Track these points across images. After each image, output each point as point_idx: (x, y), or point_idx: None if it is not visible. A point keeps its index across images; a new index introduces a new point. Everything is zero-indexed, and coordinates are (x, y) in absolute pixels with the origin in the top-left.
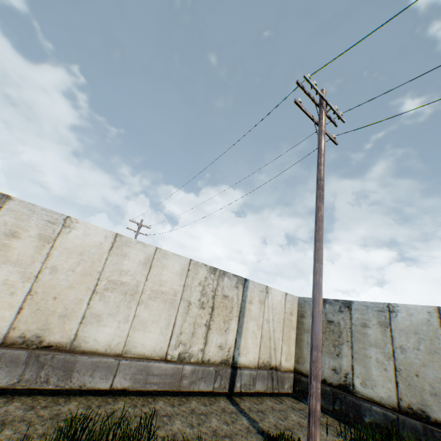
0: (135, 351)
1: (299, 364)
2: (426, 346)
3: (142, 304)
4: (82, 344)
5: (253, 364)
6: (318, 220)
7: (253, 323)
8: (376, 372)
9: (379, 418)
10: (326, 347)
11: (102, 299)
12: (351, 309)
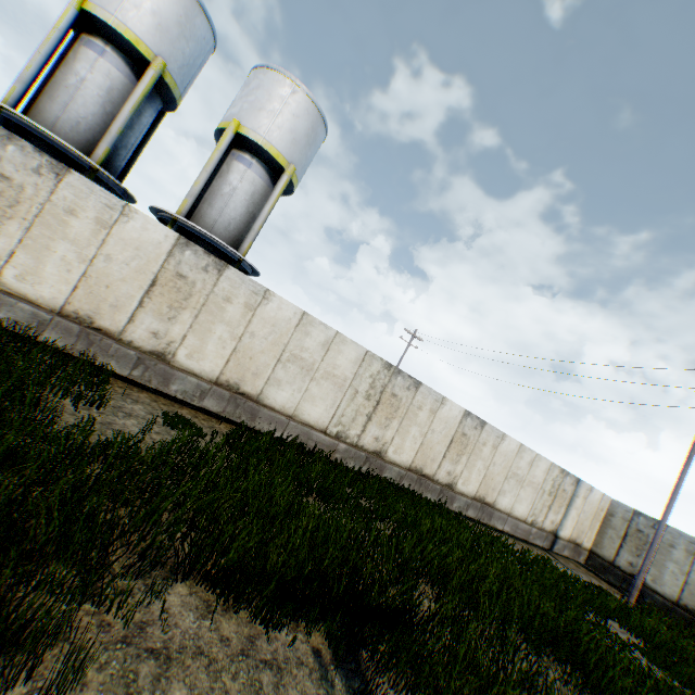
0: (514, 513)
1: (595, 547)
2: None
3: (522, 488)
4: (496, 505)
5: (565, 537)
6: (676, 487)
7: (574, 511)
8: (667, 578)
9: (657, 603)
10: (628, 546)
11: (507, 482)
12: (663, 530)
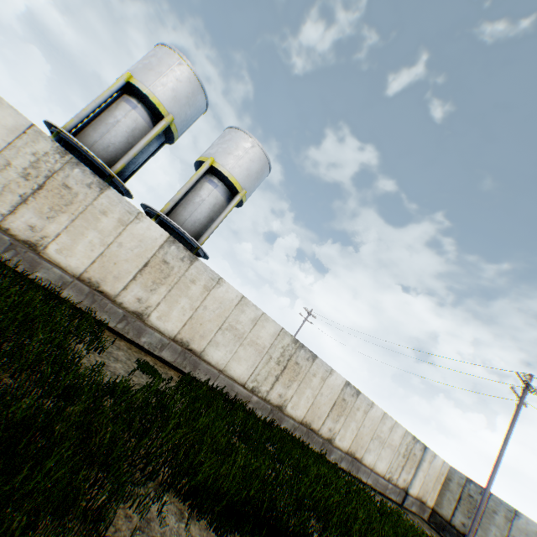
0: (376, 469)
1: (437, 506)
2: None
3: (384, 448)
4: (363, 460)
5: (414, 494)
6: (497, 461)
7: (421, 472)
8: None
9: None
10: (461, 508)
11: (373, 442)
12: (488, 497)
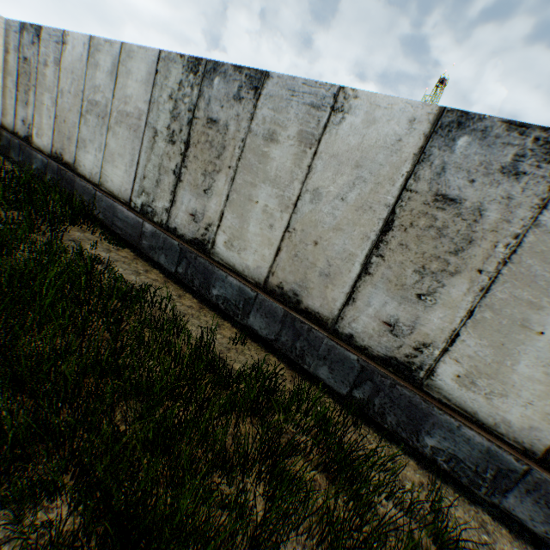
0: None
1: (5, 118)
2: (76, 89)
3: None
4: None
5: None
6: None
7: None
8: (46, 121)
9: (41, 165)
10: (22, 95)
11: None
12: (41, 41)
